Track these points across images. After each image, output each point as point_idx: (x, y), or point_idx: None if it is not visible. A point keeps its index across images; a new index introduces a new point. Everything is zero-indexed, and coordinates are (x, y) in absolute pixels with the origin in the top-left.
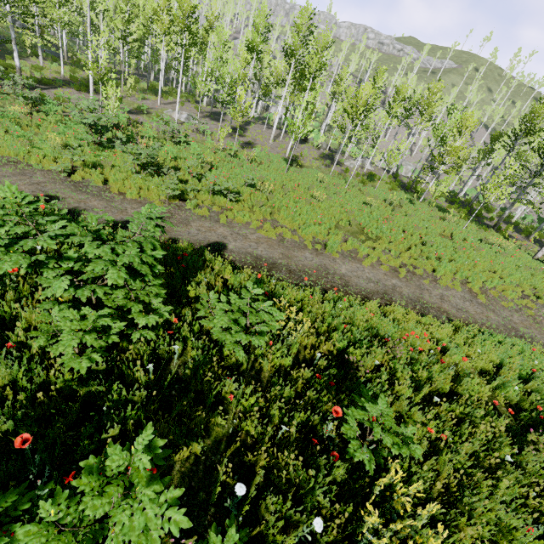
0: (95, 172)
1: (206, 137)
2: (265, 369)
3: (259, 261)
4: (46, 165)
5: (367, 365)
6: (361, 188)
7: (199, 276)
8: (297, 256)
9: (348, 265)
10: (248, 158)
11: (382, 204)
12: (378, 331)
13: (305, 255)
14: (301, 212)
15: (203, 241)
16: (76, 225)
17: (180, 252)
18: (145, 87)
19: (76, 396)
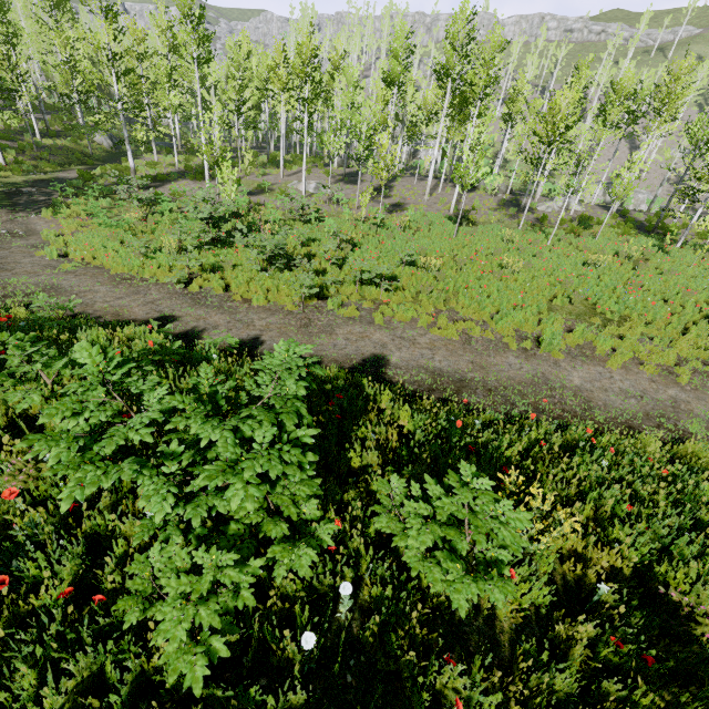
0: (214, 278)
1: (342, 207)
2: (501, 614)
3: (439, 378)
4: (161, 277)
5: (706, 603)
6: (572, 240)
7: (362, 430)
8: (495, 363)
9: (581, 371)
10: (400, 225)
11: (616, 262)
12: (692, 511)
13: (508, 360)
14: (489, 293)
15: (355, 356)
16: (180, 398)
17: (329, 387)
18: (265, 160)
19: (193, 695)
